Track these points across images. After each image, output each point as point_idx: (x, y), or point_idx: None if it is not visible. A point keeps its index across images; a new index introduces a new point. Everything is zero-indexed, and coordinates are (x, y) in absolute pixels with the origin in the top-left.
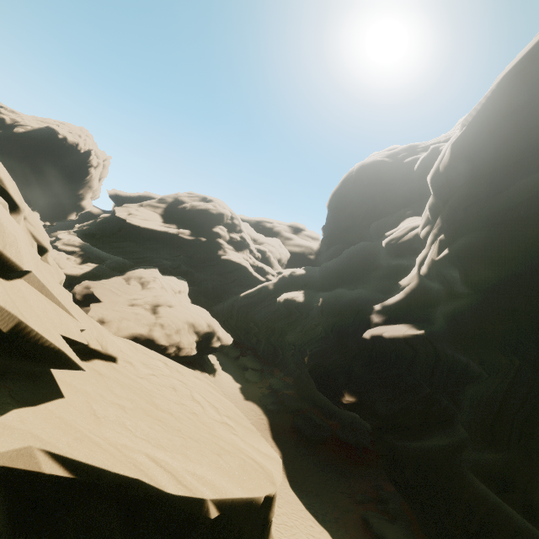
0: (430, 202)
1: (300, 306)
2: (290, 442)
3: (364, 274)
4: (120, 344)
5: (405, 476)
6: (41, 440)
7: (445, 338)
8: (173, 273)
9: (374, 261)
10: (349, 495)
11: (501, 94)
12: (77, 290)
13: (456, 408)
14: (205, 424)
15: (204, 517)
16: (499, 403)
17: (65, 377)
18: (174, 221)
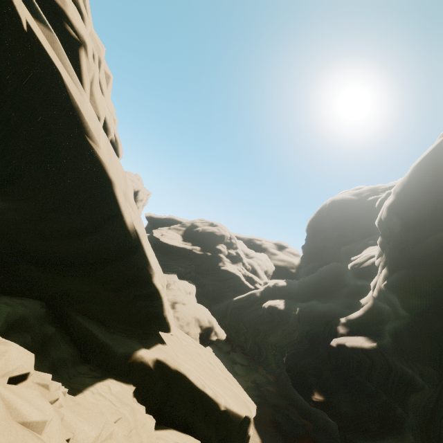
0: (379, 240)
1: (281, 313)
2: (269, 433)
3: (334, 290)
4: None
5: None
6: (170, 355)
7: (391, 351)
8: (184, 277)
9: (343, 280)
10: None
11: (413, 178)
12: None
13: (406, 415)
14: (216, 375)
15: (219, 407)
16: (431, 409)
17: (163, 337)
18: (190, 240)
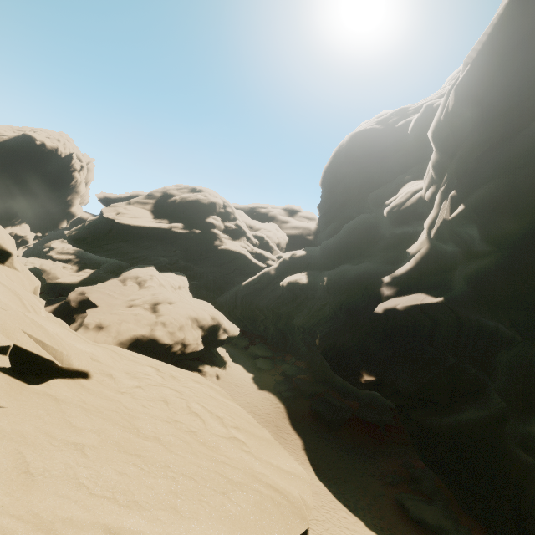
0: (434, 159)
1: (304, 288)
2: (311, 428)
3: (367, 248)
4: (98, 352)
5: (439, 454)
6: None
7: (468, 303)
8: (171, 269)
9: (376, 233)
10: (379, 477)
11: (511, 17)
12: (72, 297)
13: (487, 376)
14: (207, 443)
15: None
16: None
17: None
18: (165, 216)
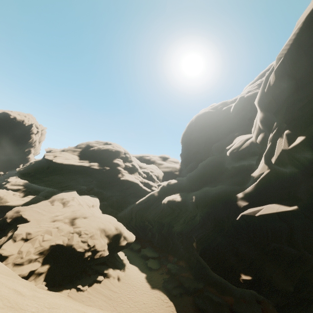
0: (261, 117)
1: (179, 204)
2: None
3: (218, 176)
4: None
5: None
6: None
7: None
8: (88, 194)
9: (222, 167)
10: None
11: (308, 27)
12: (8, 215)
13: None
14: None
15: None
16: None
17: None
18: (87, 159)
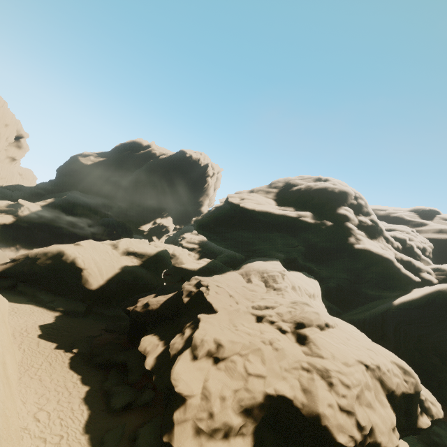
0: None
1: None
2: None
3: None
4: None
5: None
6: None
7: None
8: (286, 268)
9: None
10: None
11: None
12: (185, 289)
13: None
14: None
15: None
16: None
17: None
18: (289, 205)
